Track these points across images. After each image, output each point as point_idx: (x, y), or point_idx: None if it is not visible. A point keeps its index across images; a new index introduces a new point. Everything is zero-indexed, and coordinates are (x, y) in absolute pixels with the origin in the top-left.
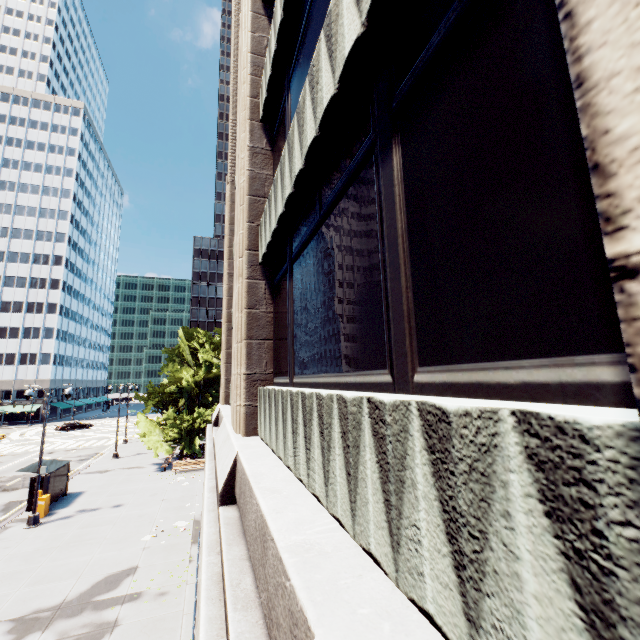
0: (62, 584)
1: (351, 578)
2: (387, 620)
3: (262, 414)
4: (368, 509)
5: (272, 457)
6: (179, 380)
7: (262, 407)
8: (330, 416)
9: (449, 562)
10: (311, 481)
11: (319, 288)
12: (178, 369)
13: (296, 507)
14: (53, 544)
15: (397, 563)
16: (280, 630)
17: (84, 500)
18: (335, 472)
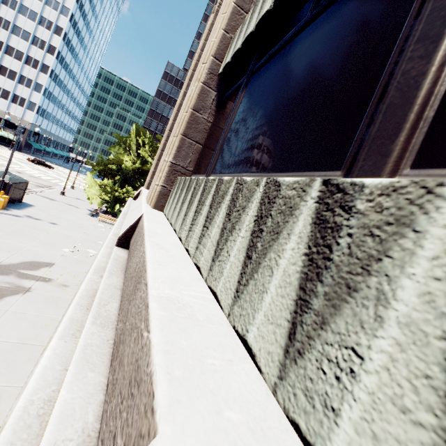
0: (1, 253)
1: (220, 360)
2: (262, 445)
3: (172, 197)
4: (263, 298)
5: (169, 227)
6: (121, 161)
7: (174, 191)
8: (248, 199)
9: (431, 441)
10: (198, 253)
11: (275, 93)
12: (123, 153)
13: (178, 267)
14: (2, 228)
15: (286, 371)
16: (121, 369)
17: (32, 211)
18: (230, 252)
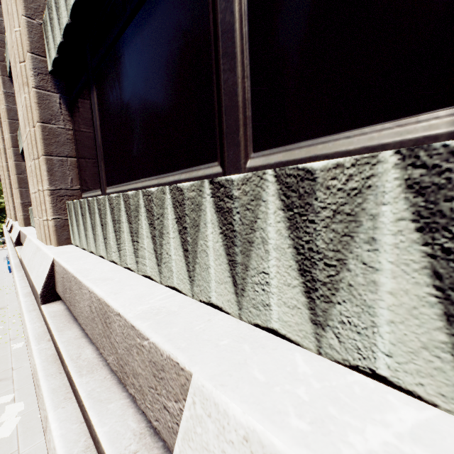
0: None
1: None
2: None
3: None
4: None
5: None
6: None
7: None
8: None
9: None
10: None
11: None
12: None
13: None
14: None
15: None
16: None
17: None
18: None
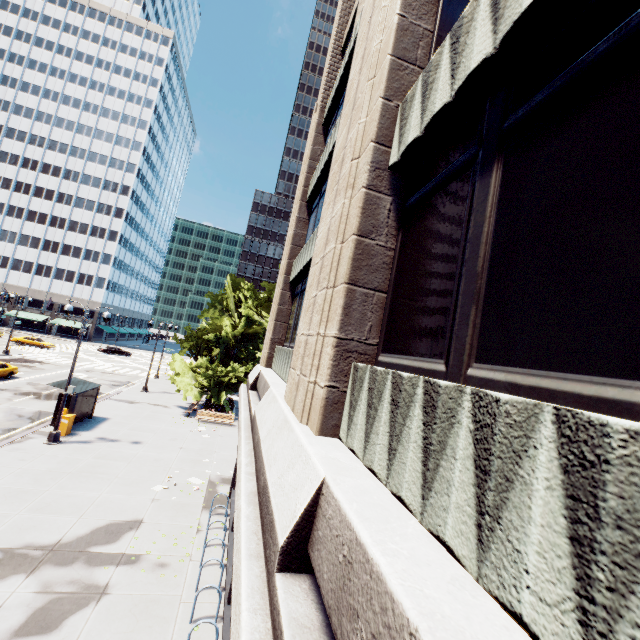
0: (62, 519)
1: None
2: None
3: (360, 410)
4: None
5: (415, 527)
6: (218, 329)
7: (362, 398)
8: None
9: None
10: None
11: None
12: (219, 318)
13: None
14: (66, 468)
15: None
16: None
17: (106, 427)
18: None
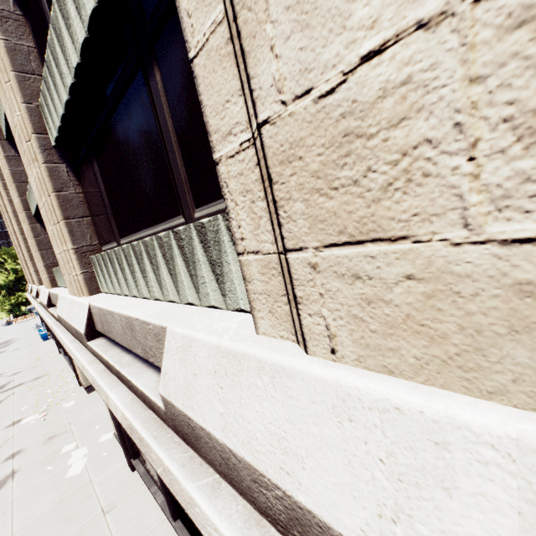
0: None
1: None
2: None
3: None
4: None
5: None
6: None
7: None
8: None
9: None
10: None
11: None
12: None
13: None
14: None
15: None
16: None
17: None
18: None
